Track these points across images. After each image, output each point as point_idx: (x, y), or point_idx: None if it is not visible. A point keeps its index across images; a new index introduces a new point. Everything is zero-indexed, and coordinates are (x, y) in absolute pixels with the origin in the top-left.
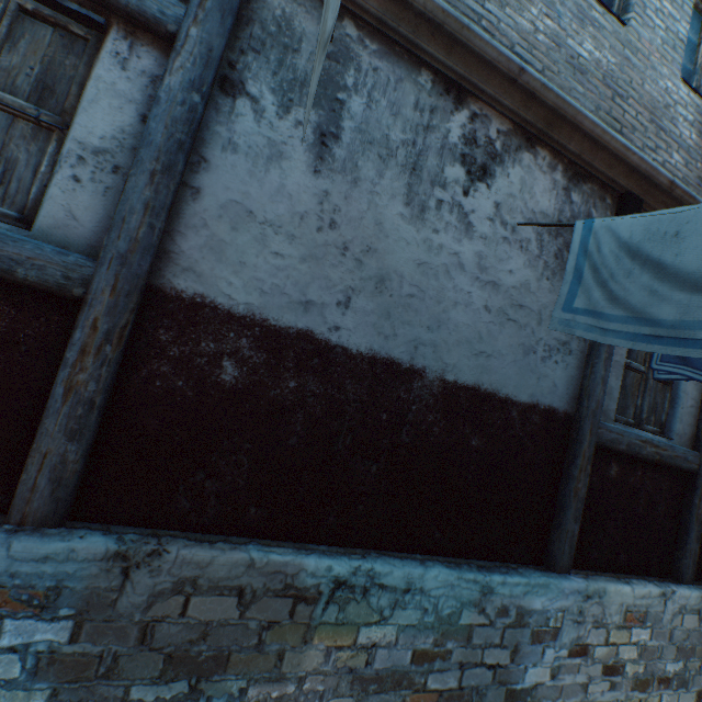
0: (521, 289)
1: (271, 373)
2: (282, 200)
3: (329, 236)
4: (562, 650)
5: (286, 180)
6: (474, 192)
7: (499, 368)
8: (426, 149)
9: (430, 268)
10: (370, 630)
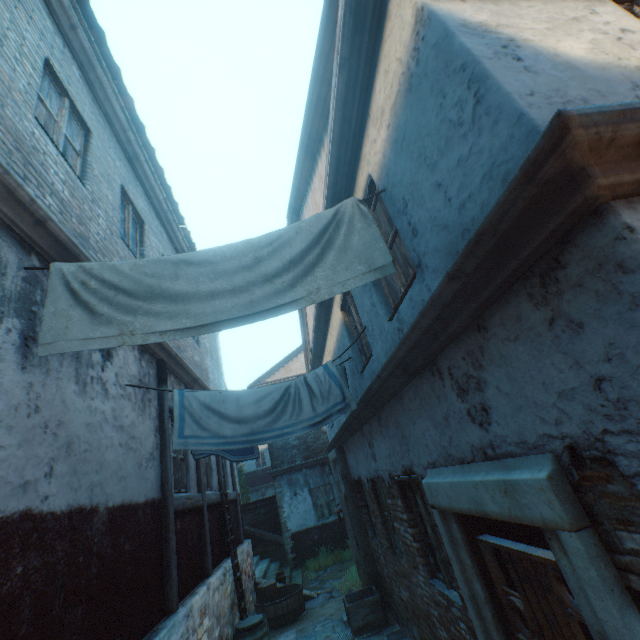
0: (133, 425)
1: (3, 568)
2: (2, 396)
3: (36, 419)
4: None
5: (4, 378)
6: (107, 368)
7: (131, 483)
8: None
9: (93, 425)
10: None
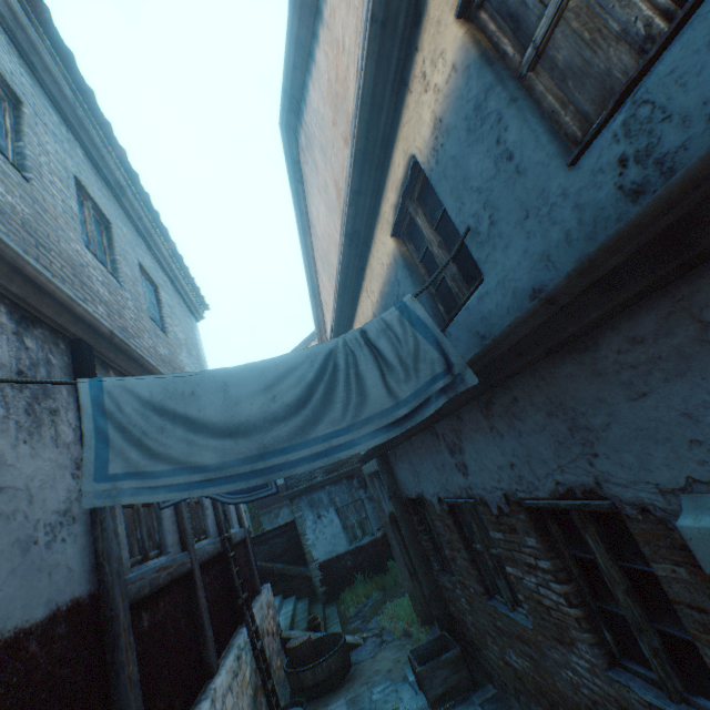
0: None
1: None
2: None
3: None
4: None
5: None
6: None
7: None
8: None
9: None
10: None
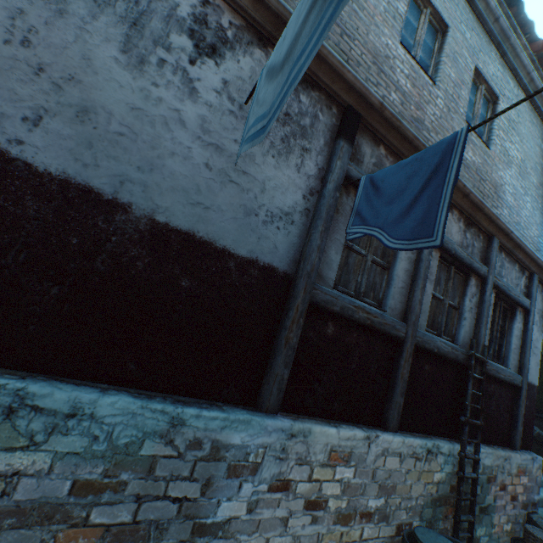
0: (246, 158)
1: None
2: None
3: (21, 52)
4: (262, 485)
5: None
6: (202, 64)
7: (218, 221)
8: (151, 12)
9: (146, 115)
10: (13, 456)
